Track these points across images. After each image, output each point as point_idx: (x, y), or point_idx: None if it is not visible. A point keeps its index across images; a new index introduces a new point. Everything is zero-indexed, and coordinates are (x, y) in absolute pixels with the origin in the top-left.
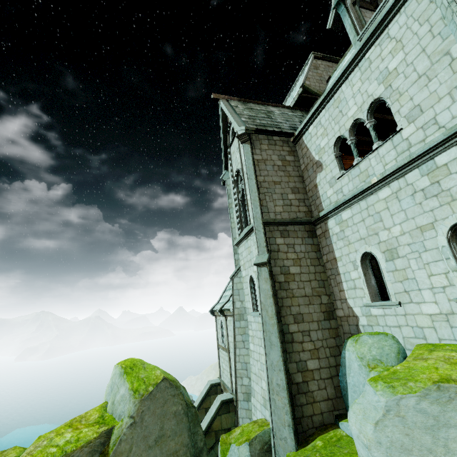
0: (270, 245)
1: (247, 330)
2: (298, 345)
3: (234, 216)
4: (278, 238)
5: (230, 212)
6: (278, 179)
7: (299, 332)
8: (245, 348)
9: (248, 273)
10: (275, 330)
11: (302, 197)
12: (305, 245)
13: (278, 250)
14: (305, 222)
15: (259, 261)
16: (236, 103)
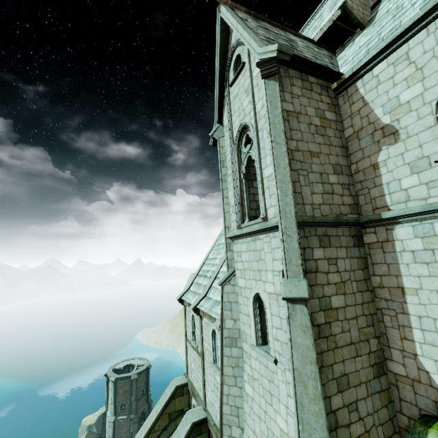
0: (305, 262)
1: (241, 363)
2: (344, 432)
3: (229, 195)
4: (316, 249)
5: (222, 188)
6: (316, 148)
7: (344, 407)
8: (238, 386)
9: (252, 288)
10: (321, 424)
11: (346, 181)
12: (350, 260)
13: (316, 269)
14: (352, 222)
15: (294, 295)
16: (245, 16)
